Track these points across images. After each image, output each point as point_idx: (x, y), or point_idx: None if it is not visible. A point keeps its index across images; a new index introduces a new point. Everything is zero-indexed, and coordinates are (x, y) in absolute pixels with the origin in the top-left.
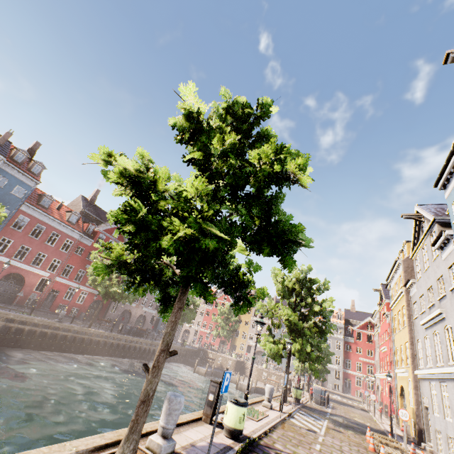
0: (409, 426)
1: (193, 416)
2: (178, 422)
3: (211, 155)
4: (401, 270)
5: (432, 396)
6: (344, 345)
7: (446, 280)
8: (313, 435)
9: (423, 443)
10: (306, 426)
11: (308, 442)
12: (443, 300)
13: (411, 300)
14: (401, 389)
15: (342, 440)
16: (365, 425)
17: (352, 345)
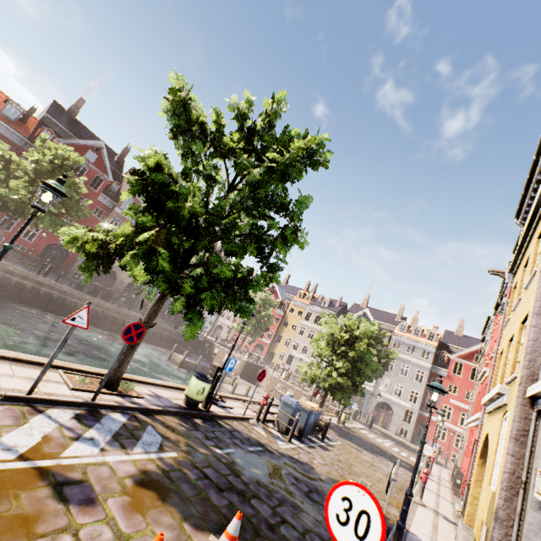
0: (473, 539)
1: None
2: None
3: None
4: None
5: None
6: (429, 378)
7: None
8: None
9: None
10: None
11: None
12: None
13: None
14: (485, 442)
15: None
16: None
17: (444, 379)
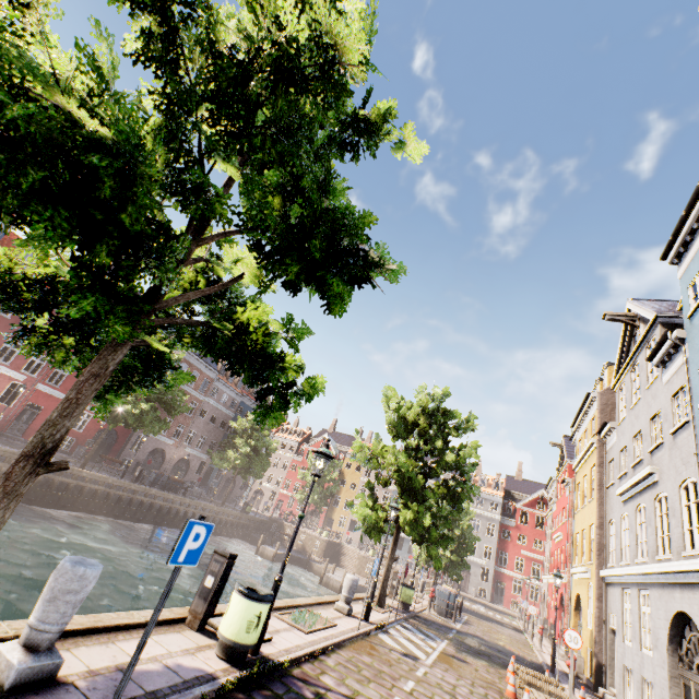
0: (583, 659)
1: (166, 615)
2: (119, 622)
3: (177, 32)
4: (596, 409)
5: (624, 612)
6: (500, 530)
7: (666, 418)
8: (409, 663)
9: (601, 689)
10: (403, 648)
11: (393, 675)
12: (658, 452)
13: (606, 457)
14: (576, 599)
15: (462, 676)
16: (513, 653)
17: (513, 530)
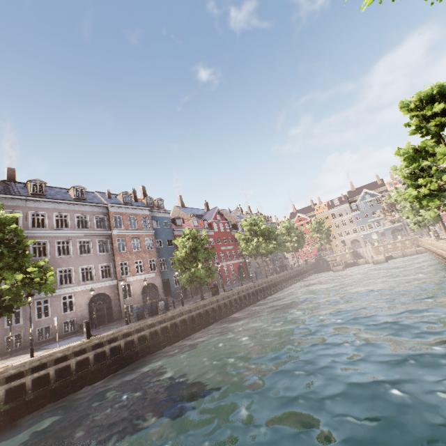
0: None
1: None
2: None
3: None
4: None
5: None
6: None
7: None
8: None
9: None
10: None
11: None
12: None
13: None
14: None
15: None
16: None
17: None
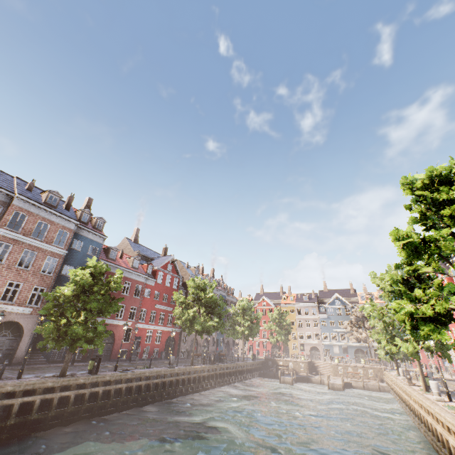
0: None
1: None
2: None
3: None
4: None
5: None
6: None
7: None
8: None
9: None
10: None
11: None
12: None
13: None
14: None
15: None
16: None
17: None
